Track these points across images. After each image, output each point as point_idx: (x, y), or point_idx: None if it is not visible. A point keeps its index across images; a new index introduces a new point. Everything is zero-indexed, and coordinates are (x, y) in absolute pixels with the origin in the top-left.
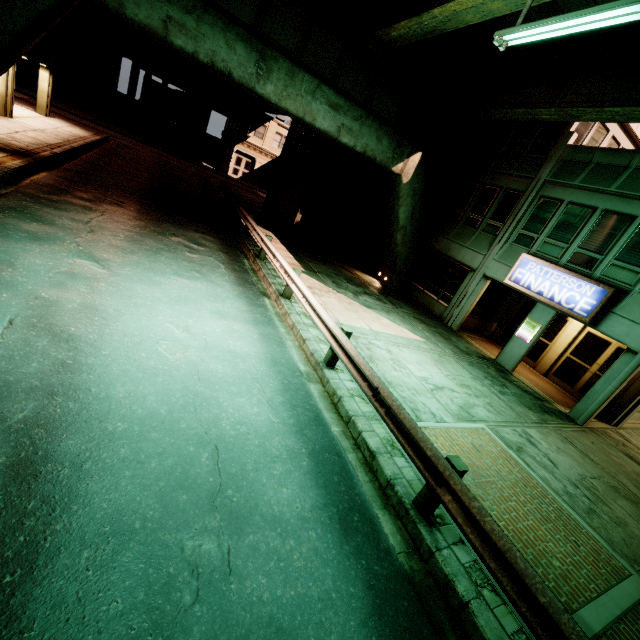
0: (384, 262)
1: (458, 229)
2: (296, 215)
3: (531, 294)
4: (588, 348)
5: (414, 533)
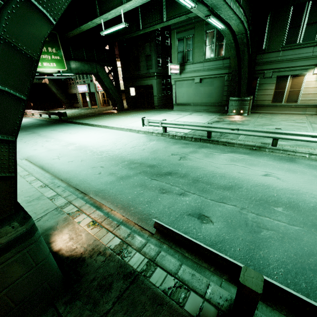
0: (62, 103)
1: (70, 86)
2: (31, 104)
3: (82, 92)
4: (103, 96)
5: (49, 119)
